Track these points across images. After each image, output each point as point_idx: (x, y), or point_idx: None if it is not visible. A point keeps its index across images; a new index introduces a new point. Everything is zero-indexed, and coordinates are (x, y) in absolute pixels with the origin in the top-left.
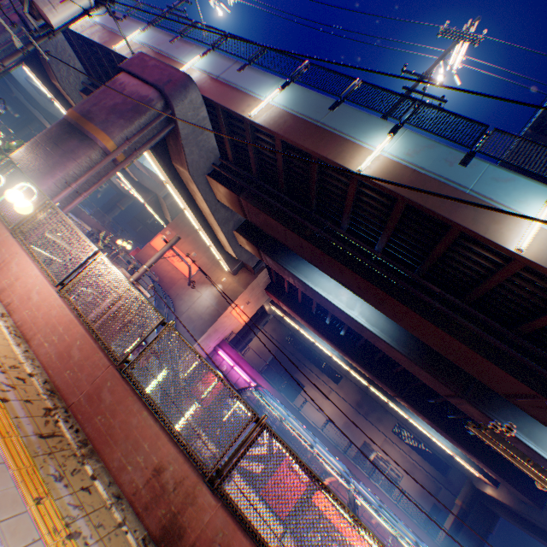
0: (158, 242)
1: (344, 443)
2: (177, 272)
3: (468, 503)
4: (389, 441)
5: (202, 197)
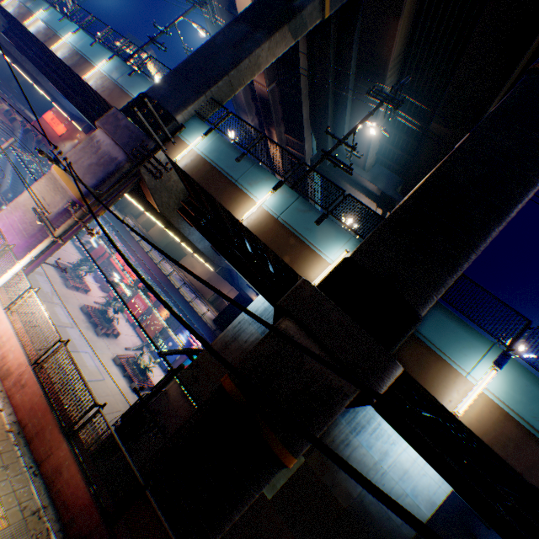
0: (48, 116)
1: (205, 290)
2: (56, 134)
3: (238, 298)
4: (235, 290)
5: (6, 48)
